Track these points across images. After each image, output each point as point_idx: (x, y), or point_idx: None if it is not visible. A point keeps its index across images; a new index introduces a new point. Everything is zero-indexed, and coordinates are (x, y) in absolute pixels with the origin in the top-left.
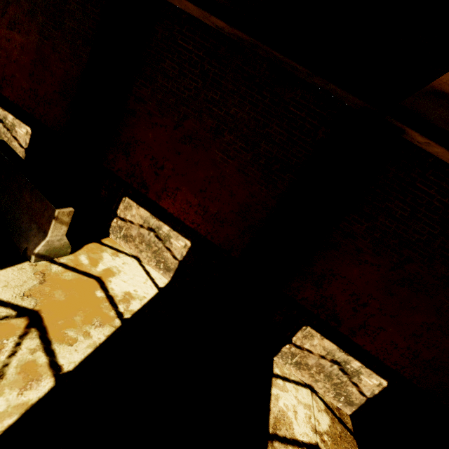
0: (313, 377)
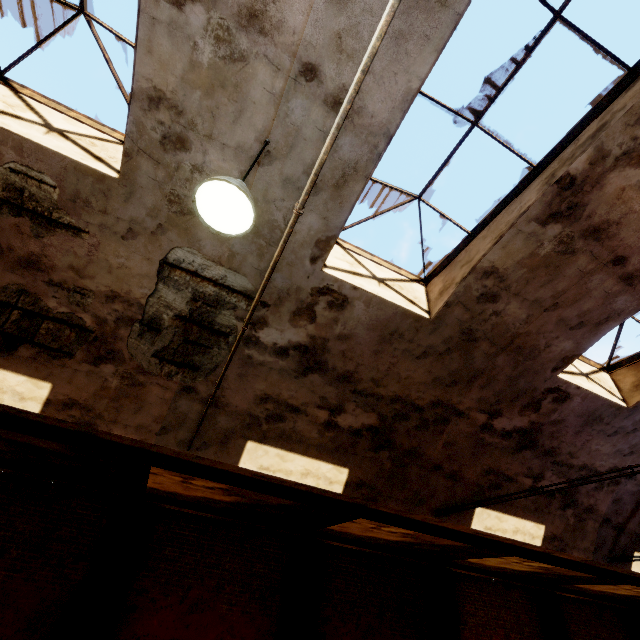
0: None
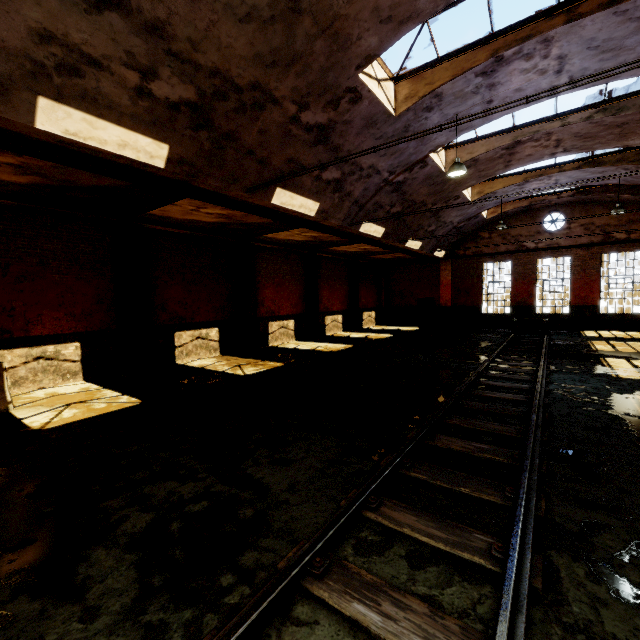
0: (197, 354)
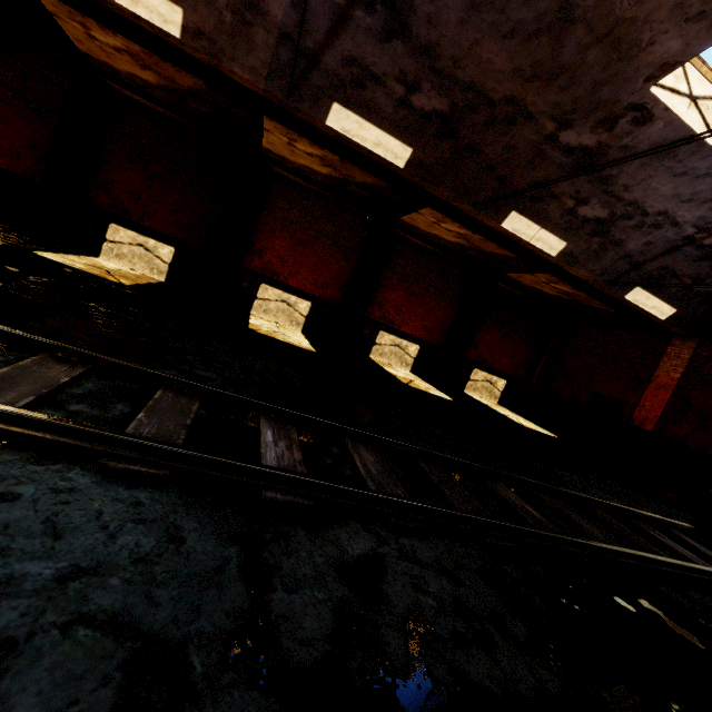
0: (132, 262)
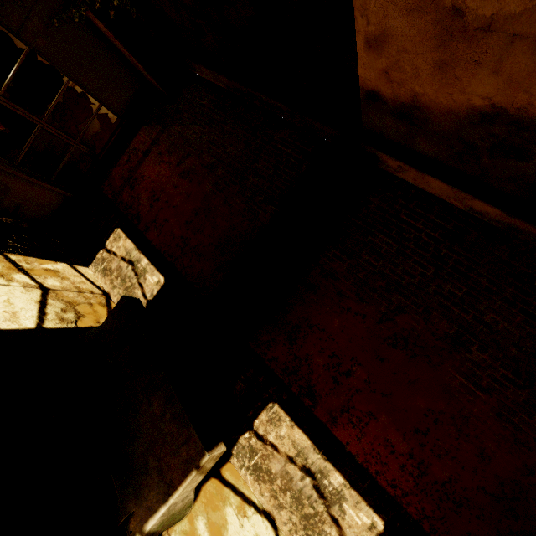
0: None
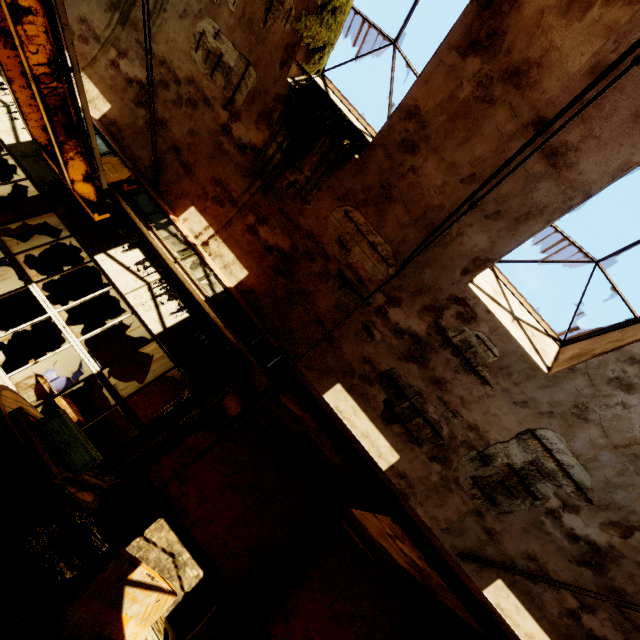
0: None
